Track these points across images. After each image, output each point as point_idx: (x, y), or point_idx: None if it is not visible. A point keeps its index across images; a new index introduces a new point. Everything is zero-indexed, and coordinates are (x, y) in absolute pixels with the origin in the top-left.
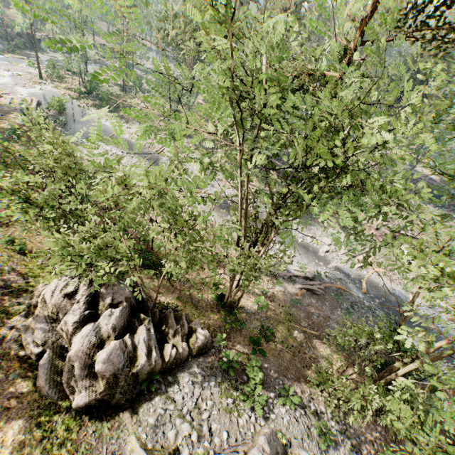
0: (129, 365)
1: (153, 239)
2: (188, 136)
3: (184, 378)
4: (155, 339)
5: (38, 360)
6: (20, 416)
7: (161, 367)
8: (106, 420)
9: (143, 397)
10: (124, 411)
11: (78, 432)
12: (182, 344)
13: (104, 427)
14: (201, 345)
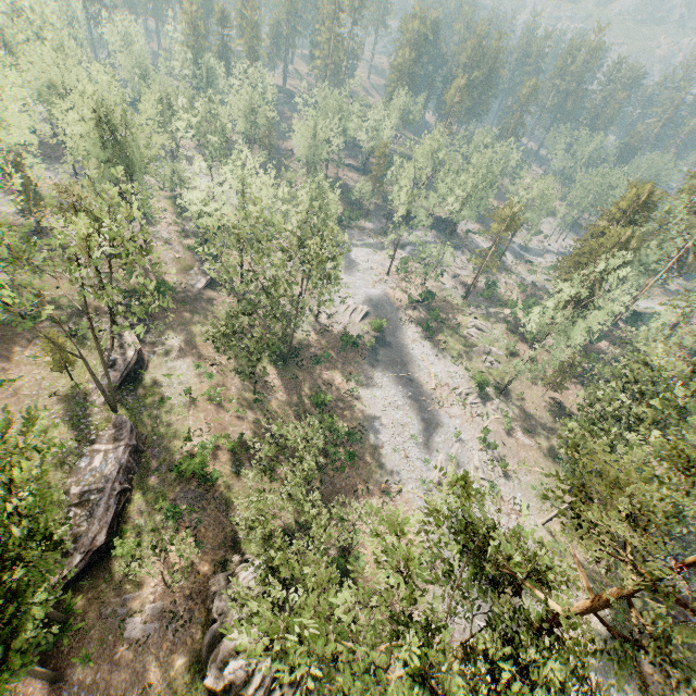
0: (242, 684)
1: (358, 543)
2: (504, 396)
3: None
4: (272, 676)
5: (213, 621)
6: (187, 653)
7: None
8: None
9: None
10: None
11: None
12: None
13: None
14: None
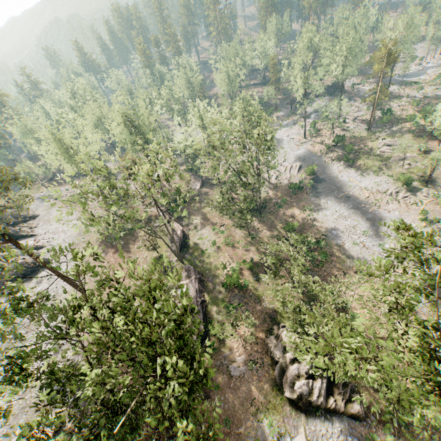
0: (308, 395)
1: (350, 307)
2: (430, 184)
3: (336, 423)
4: (325, 390)
5: (276, 363)
6: (268, 381)
7: (324, 407)
8: (294, 409)
9: (312, 413)
10: (302, 412)
11: (284, 405)
12: (341, 403)
13: (293, 412)
14: (354, 414)
